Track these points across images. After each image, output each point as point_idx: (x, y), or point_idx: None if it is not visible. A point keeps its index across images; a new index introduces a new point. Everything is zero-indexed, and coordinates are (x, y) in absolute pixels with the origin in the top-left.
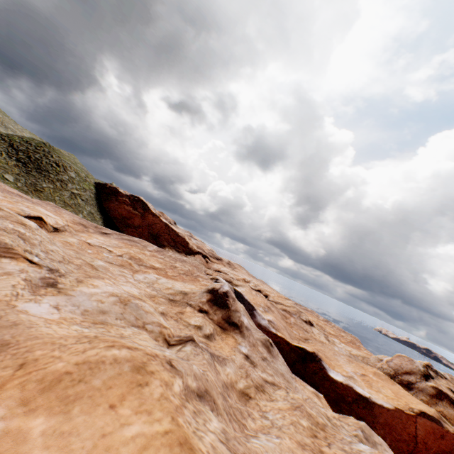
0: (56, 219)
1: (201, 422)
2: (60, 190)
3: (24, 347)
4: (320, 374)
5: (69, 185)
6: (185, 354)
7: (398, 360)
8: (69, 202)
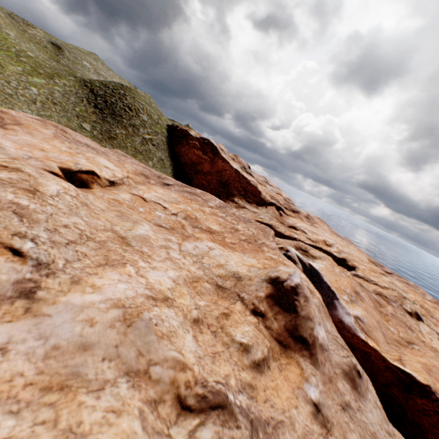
0: (114, 171)
1: None
2: (132, 136)
3: None
4: (433, 420)
5: (141, 130)
6: None
7: None
8: (140, 149)
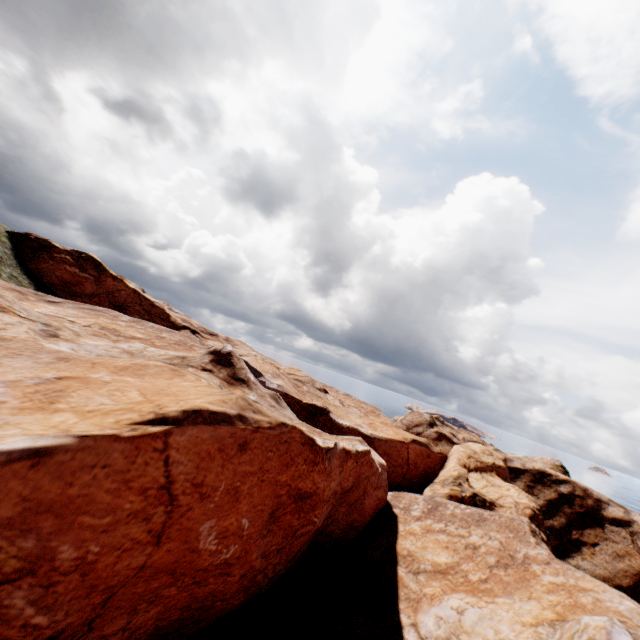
0: None
1: None
2: None
3: (83, 359)
4: (329, 425)
5: None
6: None
7: (410, 416)
8: None
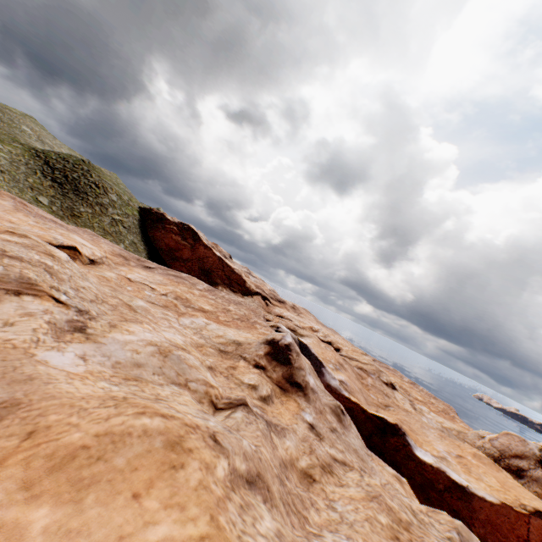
0: (93, 249)
1: (249, 521)
2: (100, 215)
3: (37, 409)
4: (403, 452)
5: (110, 210)
6: (235, 422)
7: (505, 439)
8: (110, 230)
